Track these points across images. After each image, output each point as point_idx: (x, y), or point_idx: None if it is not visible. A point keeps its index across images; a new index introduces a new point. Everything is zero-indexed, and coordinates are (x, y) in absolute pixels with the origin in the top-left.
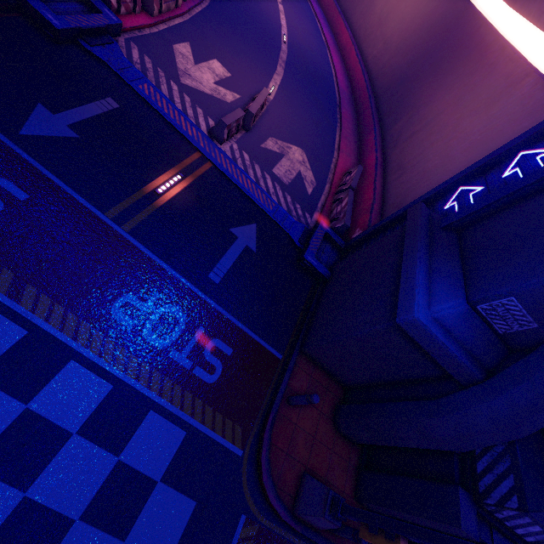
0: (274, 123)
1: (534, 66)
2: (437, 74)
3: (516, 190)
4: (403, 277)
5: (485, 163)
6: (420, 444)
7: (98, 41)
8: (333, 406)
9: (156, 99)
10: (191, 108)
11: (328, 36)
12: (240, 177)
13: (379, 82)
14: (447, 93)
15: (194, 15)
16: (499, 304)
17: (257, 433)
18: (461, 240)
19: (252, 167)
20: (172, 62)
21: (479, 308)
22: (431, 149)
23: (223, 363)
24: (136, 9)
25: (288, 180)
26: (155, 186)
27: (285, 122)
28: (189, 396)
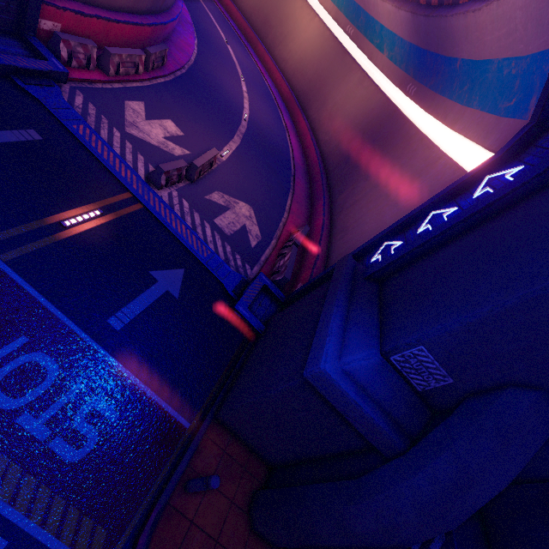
0: (224, 180)
1: (445, 152)
2: (374, 156)
3: (425, 242)
4: (319, 325)
5: (404, 221)
6: (343, 545)
7: (36, 81)
8: (250, 493)
9: (91, 140)
10: (131, 154)
11: (288, 123)
12: (175, 221)
13: (329, 161)
14: (382, 170)
15: (155, 84)
16: (411, 355)
17: (130, 537)
18: (382, 289)
19: (190, 214)
20: (121, 114)
21: (393, 360)
22: (368, 214)
23: (101, 432)
24: (90, 66)
25: (230, 231)
26: (63, 218)
27: (235, 181)
28: (32, 482)
